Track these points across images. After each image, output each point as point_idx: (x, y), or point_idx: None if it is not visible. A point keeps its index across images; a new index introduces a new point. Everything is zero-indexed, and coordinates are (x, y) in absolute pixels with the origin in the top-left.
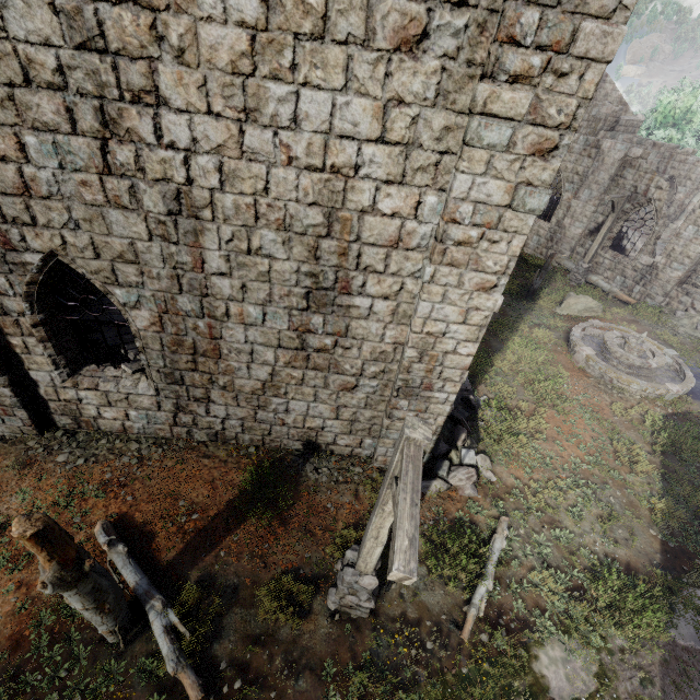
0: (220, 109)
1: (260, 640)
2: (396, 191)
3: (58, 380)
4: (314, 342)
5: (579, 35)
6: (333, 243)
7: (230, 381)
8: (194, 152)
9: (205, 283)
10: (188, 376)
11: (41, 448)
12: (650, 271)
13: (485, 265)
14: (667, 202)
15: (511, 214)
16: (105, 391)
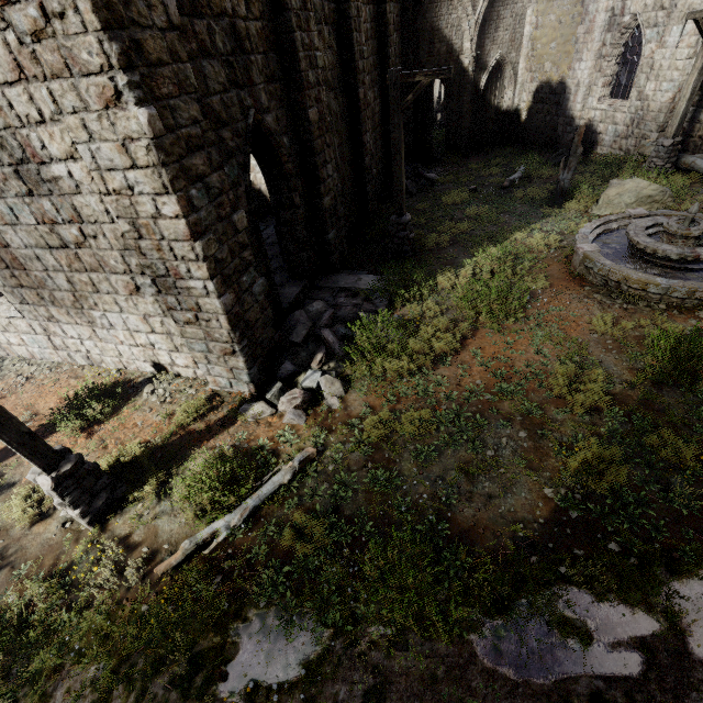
0: None
1: None
2: None
3: None
4: (67, 235)
5: None
6: None
7: (51, 295)
8: None
9: None
10: (24, 294)
11: None
12: None
13: (82, 61)
14: None
15: None
16: None
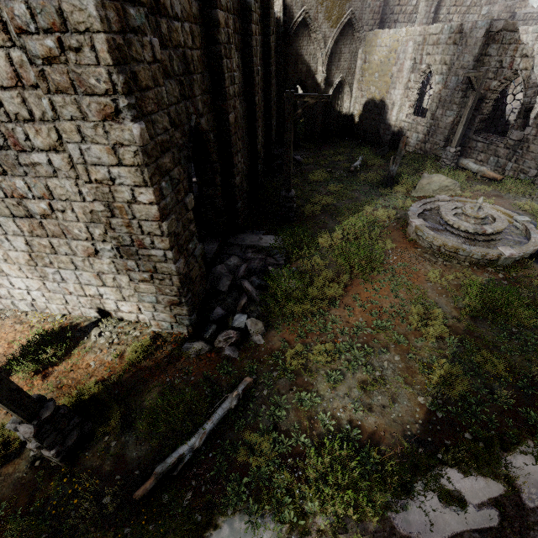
0: None
1: None
2: None
3: None
4: (35, 208)
5: None
6: None
7: (5, 254)
8: None
9: None
10: None
11: None
12: (521, 145)
13: (89, 84)
14: None
15: (67, 5)
16: None
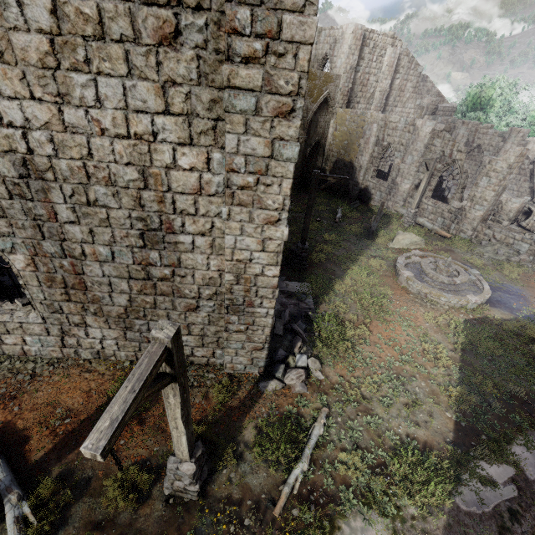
0: (40, 95)
1: (101, 525)
2: (189, 151)
3: None
4: (156, 273)
5: (283, 25)
6: (151, 193)
7: (98, 308)
8: (28, 129)
9: (60, 230)
10: (65, 306)
11: None
12: (460, 213)
13: (266, 203)
14: (478, 163)
15: (275, 163)
16: (2, 321)
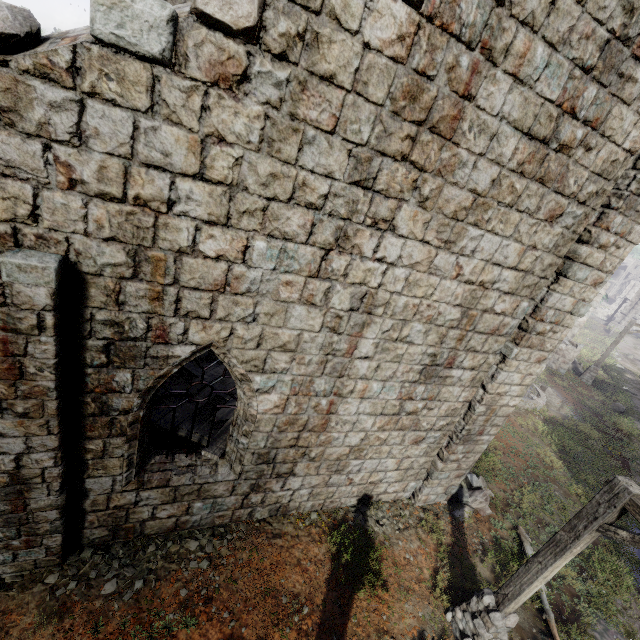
0: (430, 239)
1: None
2: (509, 299)
3: (122, 483)
4: (409, 407)
5: (632, 231)
6: (457, 332)
7: (322, 451)
8: (395, 265)
9: (347, 366)
10: (283, 453)
11: (72, 583)
12: None
13: (545, 346)
14: None
15: (569, 316)
16: (177, 485)
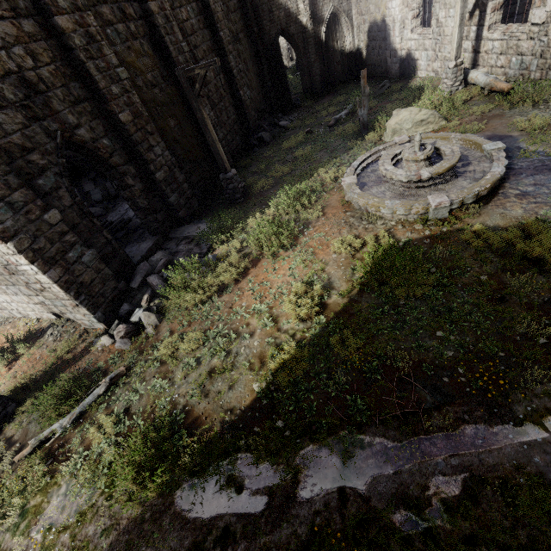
0: None
1: None
2: None
3: None
4: None
5: None
6: None
7: None
8: None
9: None
10: None
11: None
12: (544, 30)
13: None
14: None
15: None
16: None
